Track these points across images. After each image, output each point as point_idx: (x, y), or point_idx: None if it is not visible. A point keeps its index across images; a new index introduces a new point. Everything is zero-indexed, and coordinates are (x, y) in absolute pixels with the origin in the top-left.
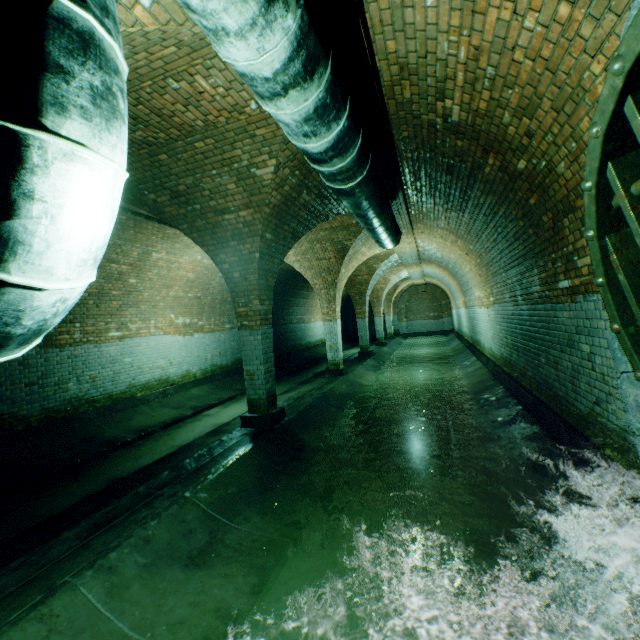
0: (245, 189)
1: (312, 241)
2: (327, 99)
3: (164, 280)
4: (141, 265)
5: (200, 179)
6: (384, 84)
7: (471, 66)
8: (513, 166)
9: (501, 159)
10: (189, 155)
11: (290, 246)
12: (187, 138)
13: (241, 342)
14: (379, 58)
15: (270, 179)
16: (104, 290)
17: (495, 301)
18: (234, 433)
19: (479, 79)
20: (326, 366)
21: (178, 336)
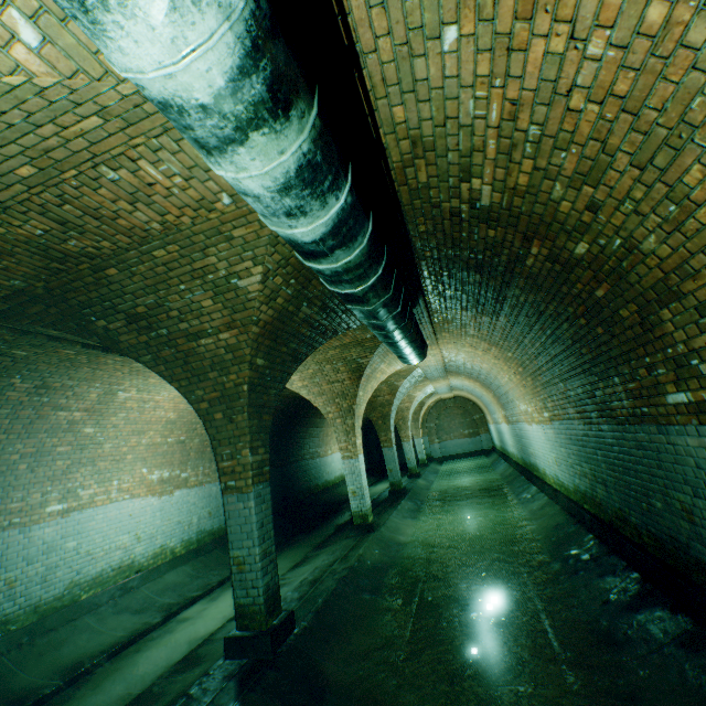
0: (225, 305)
1: (320, 361)
2: (316, 155)
3: (134, 424)
4: (102, 409)
5: (165, 297)
6: (393, 166)
7: (506, 128)
8: (568, 252)
9: (550, 245)
10: (147, 267)
11: (291, 371)
12: (142, 246)
13: (225, 512)
14: (384, 131)
15: (257, 290)
16: (45, 447)
17: (553, 417)
18: (212, 674)
19: (518, 145)
20: (350, 513)
21: (151, 497)
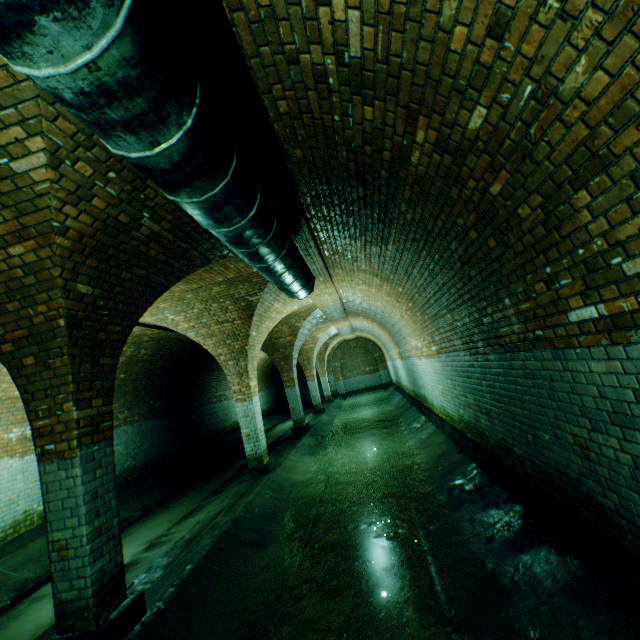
0: (4, 202)
1: (206, 300)
2: None
3: None
4: None
5: None
6: None
7: None
8: (461, 129)
9: (439, 123)
10: None
11: (145, 304)
12: None
13: (42, 485)
14: None
15: (47, 179)
16: None
17: (440, 350)
18: None
19: None
20: None
21: (9, 459)
